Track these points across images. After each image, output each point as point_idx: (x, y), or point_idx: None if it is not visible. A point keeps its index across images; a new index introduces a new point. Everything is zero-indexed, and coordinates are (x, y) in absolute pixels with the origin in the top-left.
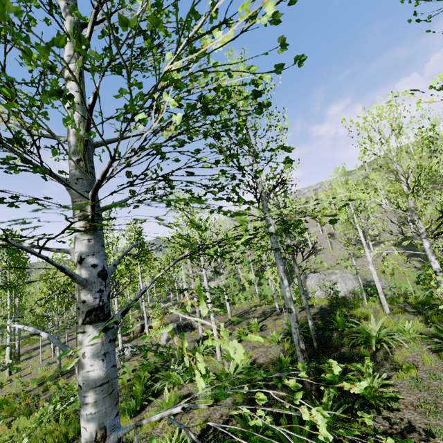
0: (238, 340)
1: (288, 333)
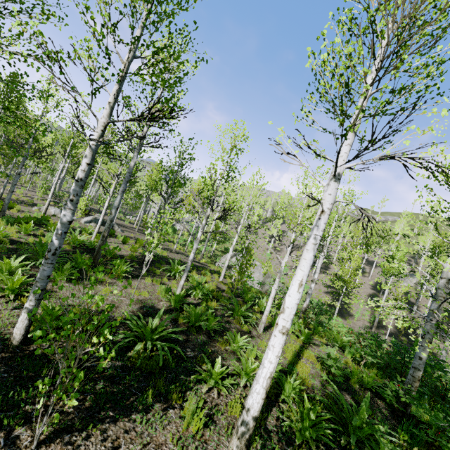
0: (121, 243)
1: None
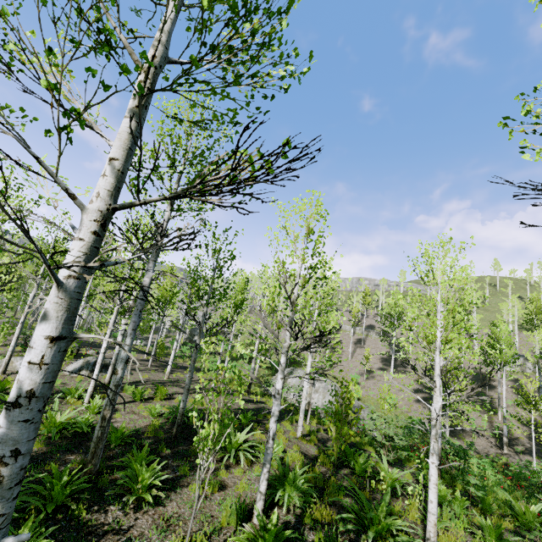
0: (131, 400)
1: None
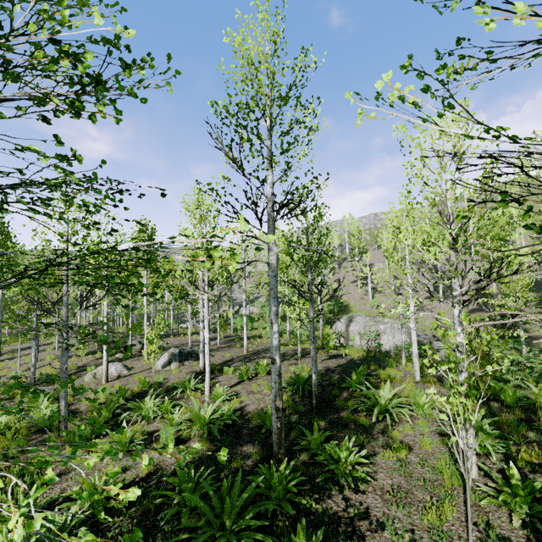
0: (239, 381)
1: (295, 383)
